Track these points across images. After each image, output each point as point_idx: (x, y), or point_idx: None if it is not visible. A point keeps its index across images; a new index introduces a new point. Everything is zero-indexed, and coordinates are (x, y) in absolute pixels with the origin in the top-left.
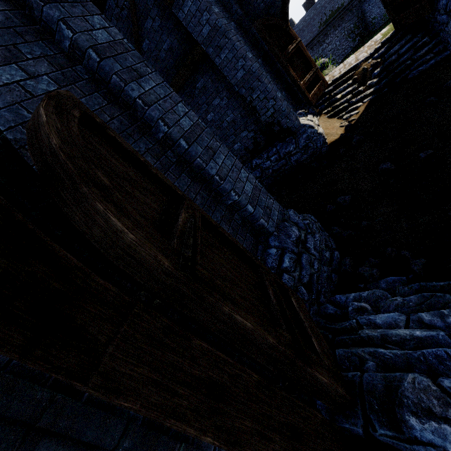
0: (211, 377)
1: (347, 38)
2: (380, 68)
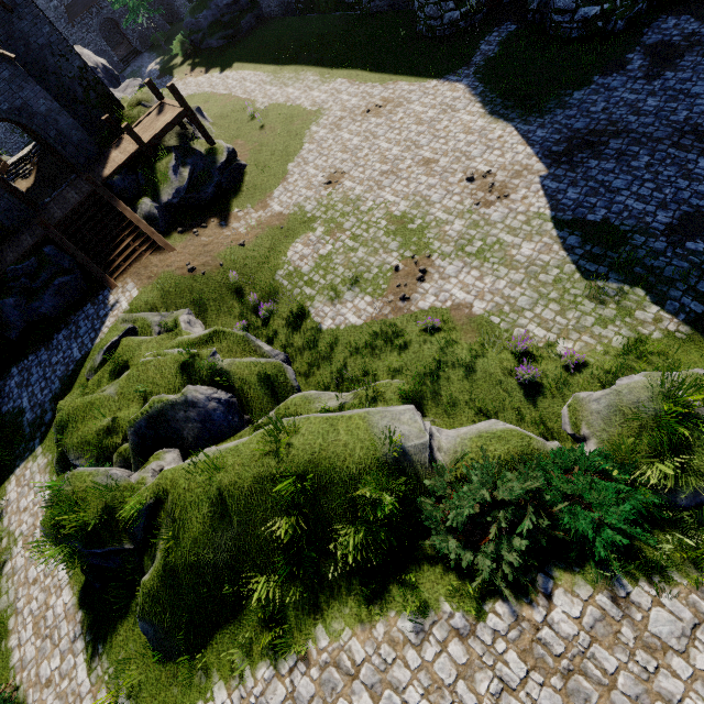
0: (7, 186)
1: (12, 133)
2: (38, 159)
